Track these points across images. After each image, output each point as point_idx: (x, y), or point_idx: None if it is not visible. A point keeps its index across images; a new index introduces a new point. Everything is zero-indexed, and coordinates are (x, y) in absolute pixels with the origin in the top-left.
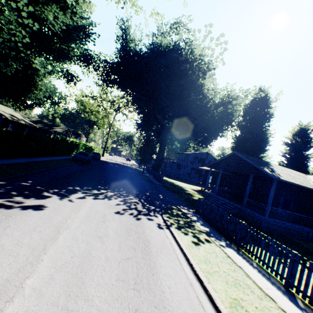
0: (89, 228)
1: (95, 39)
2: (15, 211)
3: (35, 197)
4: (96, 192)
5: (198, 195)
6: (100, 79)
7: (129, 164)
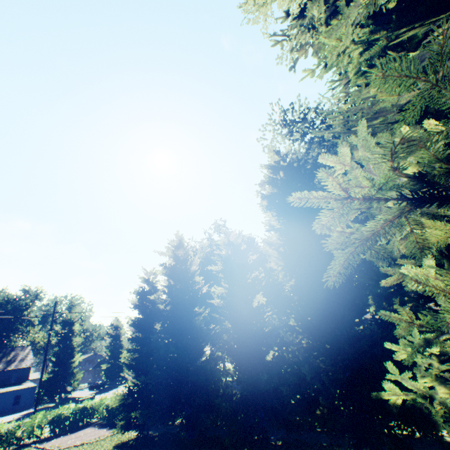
0: None
1: None
2: None
3: None
4: None
5: None
6: None
7: None
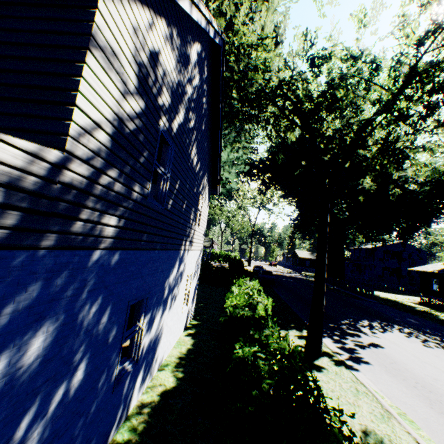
0: (441, 362)
1: (256, 148)
2: (375, 349)
3: (354, 336)
4: (365, 324)
5: (438, 313)
6: (260, 184)
7: (286, 272)
